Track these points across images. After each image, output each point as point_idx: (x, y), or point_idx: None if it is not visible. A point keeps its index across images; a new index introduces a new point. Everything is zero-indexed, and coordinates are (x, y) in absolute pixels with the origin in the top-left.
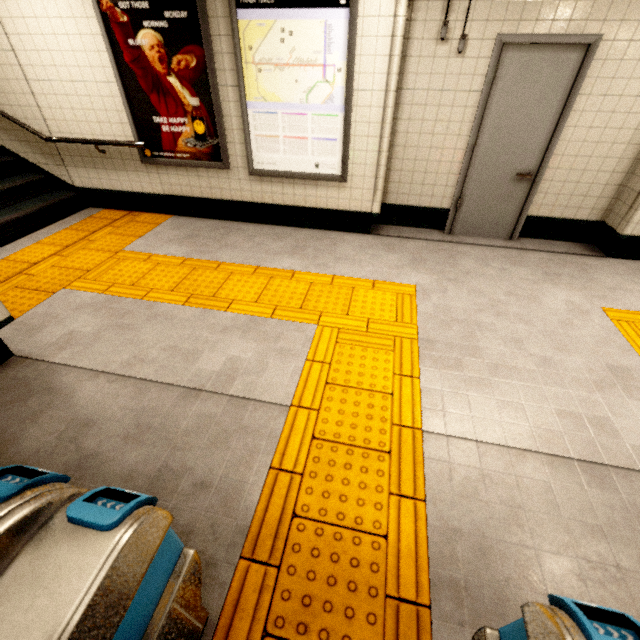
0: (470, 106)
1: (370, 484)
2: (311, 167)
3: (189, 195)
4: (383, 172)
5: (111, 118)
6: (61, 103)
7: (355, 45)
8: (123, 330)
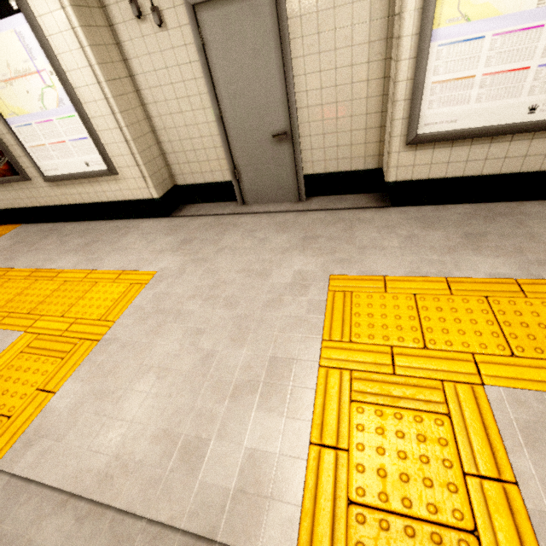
0: (199, 77)
1: None
2: (84, 166)
3: (18, 206)
4: (140, 159)
5: None
6: None
7: (48, 46)
8: None
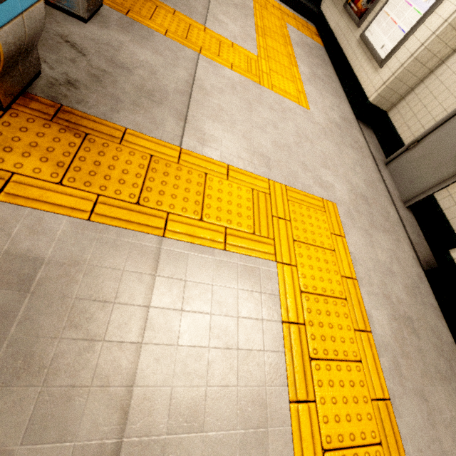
0: None
1: (171, 27)
2: (380, 46)
3: (336, 36)
4: (399, 72)
5: None
6: None
7: None
8: (234, 6)
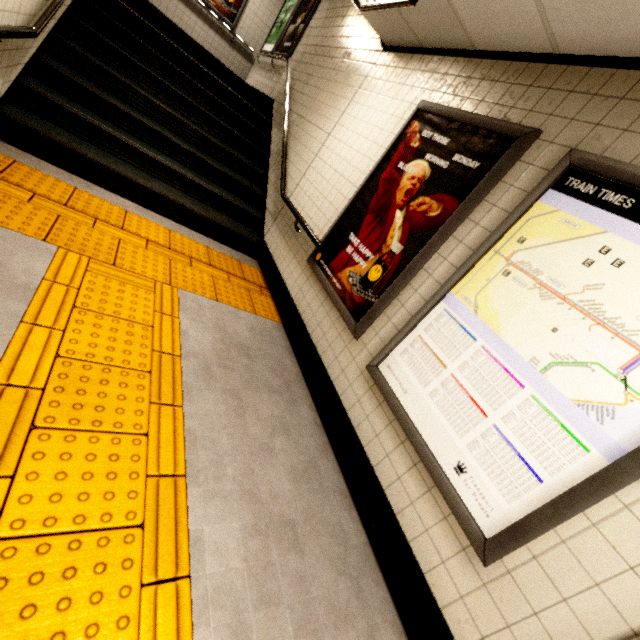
0: None
1: None
2: (449, 458)
3: (305, 320)
4: None
5: (328, 212)
6: (315, 181)
7: None
8: None
